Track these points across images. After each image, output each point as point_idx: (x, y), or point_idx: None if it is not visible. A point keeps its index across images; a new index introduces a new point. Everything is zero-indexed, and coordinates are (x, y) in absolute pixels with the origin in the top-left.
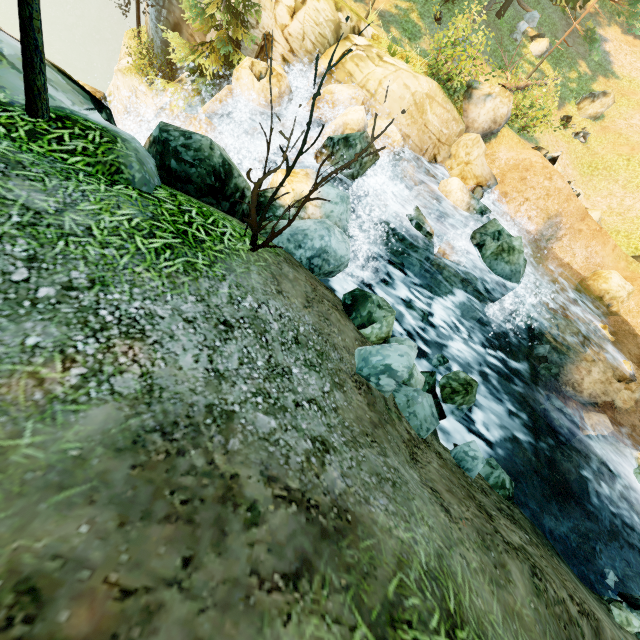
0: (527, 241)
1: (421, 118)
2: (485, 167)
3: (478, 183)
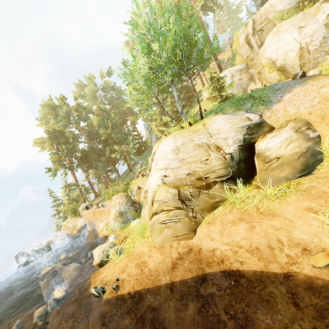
0: (93, 233)
1: (67, 227)
2: (82, 223)
3: (78, 230)
